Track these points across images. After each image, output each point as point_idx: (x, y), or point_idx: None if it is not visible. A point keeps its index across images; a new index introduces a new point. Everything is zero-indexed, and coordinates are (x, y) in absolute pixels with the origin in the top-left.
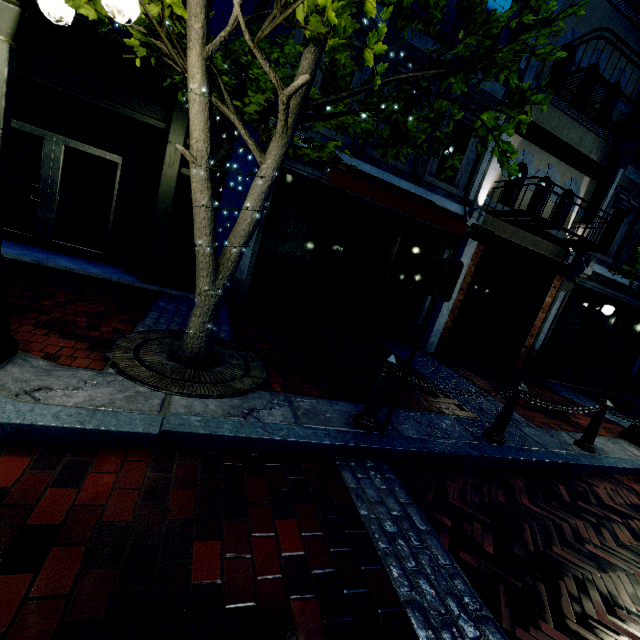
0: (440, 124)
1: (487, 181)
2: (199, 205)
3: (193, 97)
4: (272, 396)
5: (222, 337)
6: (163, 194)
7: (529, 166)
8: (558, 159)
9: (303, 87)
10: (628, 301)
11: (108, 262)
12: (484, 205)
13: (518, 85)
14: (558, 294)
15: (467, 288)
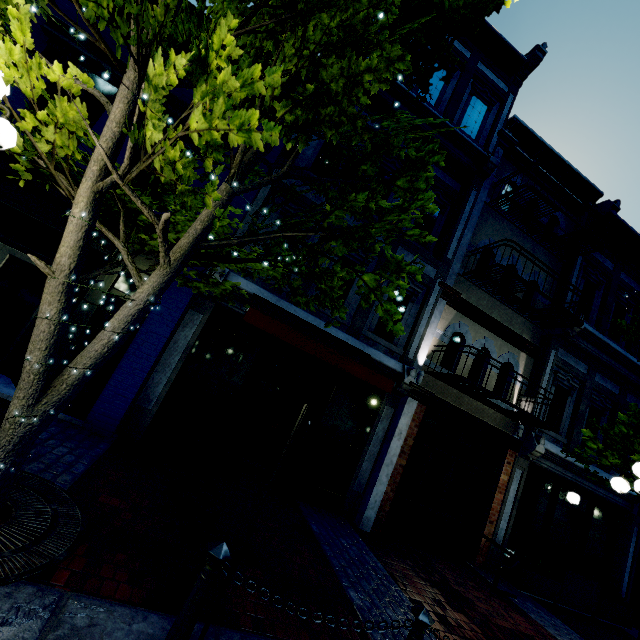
0: (325, 278)
1: (426, 343)
2: (43, 316)
3: (71, 219)
4: (34, 594)
5: (58, 481)
6: (83, 309)
7: (466, 336)
8: (493, 333)
9: (198, 230)
10: (594, 489)
11: (1, 370)
12: (425, 365)
13: (393, 255)
14: (514, 471)
15: (411, 452)
